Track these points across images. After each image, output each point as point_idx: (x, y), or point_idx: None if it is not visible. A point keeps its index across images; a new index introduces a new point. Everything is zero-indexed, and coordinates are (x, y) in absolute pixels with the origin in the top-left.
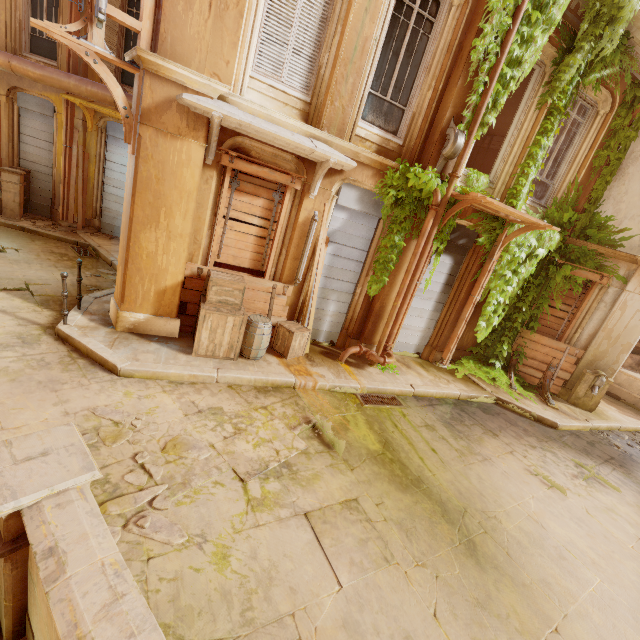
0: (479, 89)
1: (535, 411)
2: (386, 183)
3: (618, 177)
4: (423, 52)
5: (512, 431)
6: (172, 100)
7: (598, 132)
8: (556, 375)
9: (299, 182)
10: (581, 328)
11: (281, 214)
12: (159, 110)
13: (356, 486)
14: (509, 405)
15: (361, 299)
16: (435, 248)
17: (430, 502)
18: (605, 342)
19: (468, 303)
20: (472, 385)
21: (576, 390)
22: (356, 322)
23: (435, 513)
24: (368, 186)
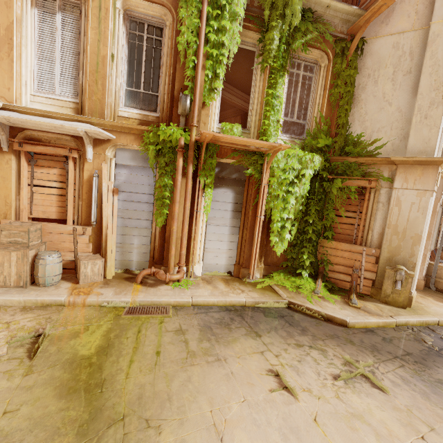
0: (190, 65)
1: (325, 310)
2: (147, 142)
3: (355, 104)
4: (160, 58)
5: (285, 331)
6: None
7: (325, 78)
8: (363, 276)
9: (75, 152)
10: (371, 229)
11: (69, 176)
12: None
13: (7, 392)
14: (300, 307)
15: (157, 231)
16: (203, 182)
17: (83, 409)
18: (395, 237)
19: (256, 223)
20: (269, 293)
21: (383, 288)
22: (157, 250)
23: (74, 422)
24: (136, 147)
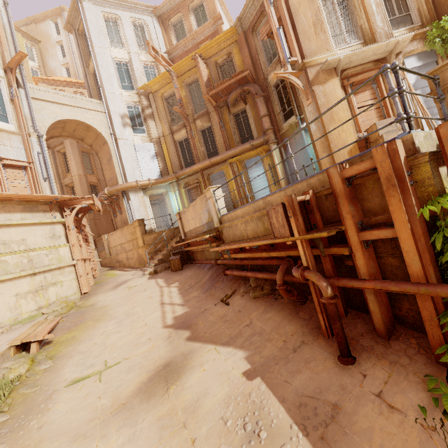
0: None
1: None
2: (429, 40)
3: None
4: None
5: None
6: (318, 71)
7: None
8: None
9: None
10: None
11: (382, 89)
12: (316, 77)
13: None
14: None
15: None
16: None
17: None
18: None
19: None
20: None
21: None
22: None
23: None
24: (418, 50)
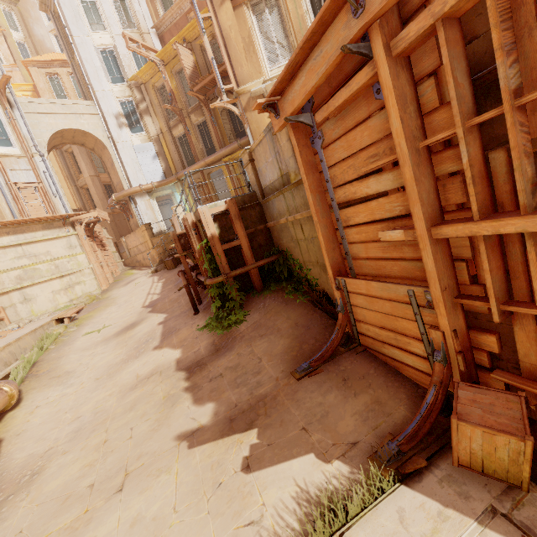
0: None
1: None
2: None
3: None
4: None
5: None
6: (250, 98)
7: None
8: None
9: None
10: None
11: None
12: (248, 104)
13: None
14: None
15: None
16: None
17: None
18: None
19: None
20: None
21: None
22: None
23: None
24: None
